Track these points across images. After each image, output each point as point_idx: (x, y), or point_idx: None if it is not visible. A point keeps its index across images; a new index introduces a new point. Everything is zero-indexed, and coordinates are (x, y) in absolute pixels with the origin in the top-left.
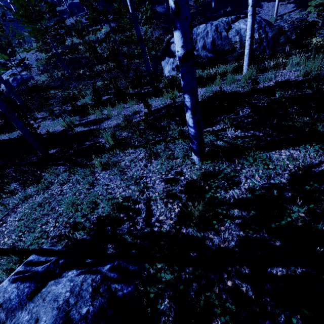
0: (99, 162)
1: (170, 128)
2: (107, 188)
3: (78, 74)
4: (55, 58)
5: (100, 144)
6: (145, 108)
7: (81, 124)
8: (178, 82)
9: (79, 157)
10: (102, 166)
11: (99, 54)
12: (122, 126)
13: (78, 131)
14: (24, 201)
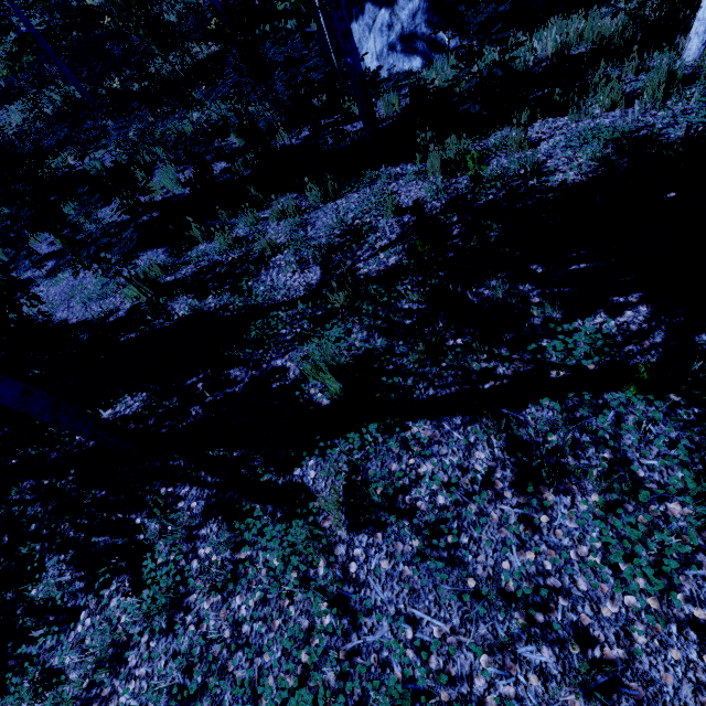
0: (337, 501)
1: (531, 318)
2: (414, 637)
3: (110, 91)
4: (33, 52)
5: (288, 383)
6: (423, 246)
7: (185, 286)
8: (471, 110)
9: (238, 449)
10: (343, 505)
11: (164, 24)
12: (340, 305)
13: (186, 315)
14: (113, 665)
